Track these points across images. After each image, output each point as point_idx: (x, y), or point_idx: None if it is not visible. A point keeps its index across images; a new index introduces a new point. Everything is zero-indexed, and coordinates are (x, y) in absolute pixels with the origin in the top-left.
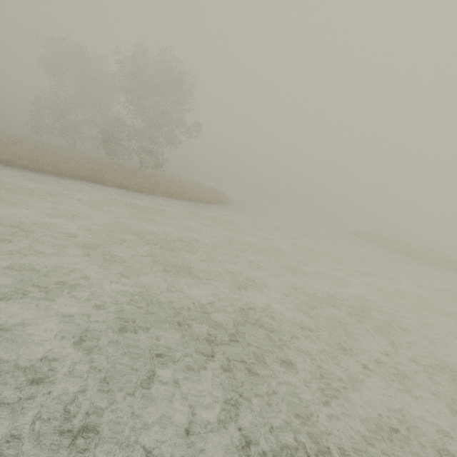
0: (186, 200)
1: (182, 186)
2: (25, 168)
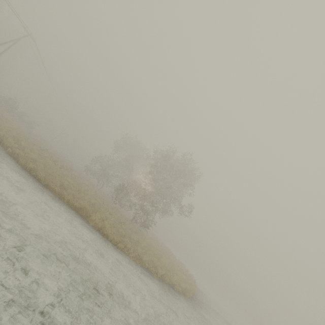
0: (157, 278)
1: (158, 254)
2: (38, 179)
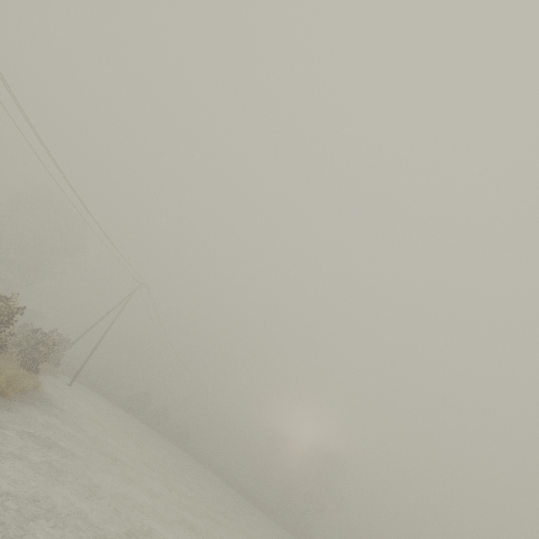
0: None
1: None
2: (245, 497)
